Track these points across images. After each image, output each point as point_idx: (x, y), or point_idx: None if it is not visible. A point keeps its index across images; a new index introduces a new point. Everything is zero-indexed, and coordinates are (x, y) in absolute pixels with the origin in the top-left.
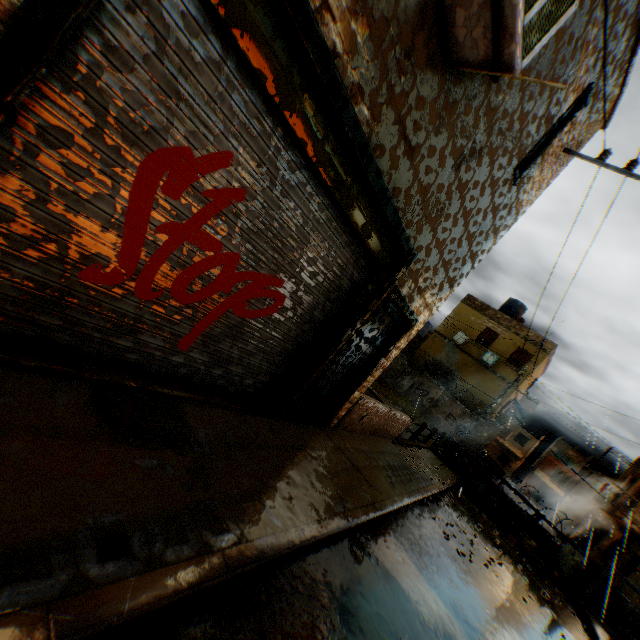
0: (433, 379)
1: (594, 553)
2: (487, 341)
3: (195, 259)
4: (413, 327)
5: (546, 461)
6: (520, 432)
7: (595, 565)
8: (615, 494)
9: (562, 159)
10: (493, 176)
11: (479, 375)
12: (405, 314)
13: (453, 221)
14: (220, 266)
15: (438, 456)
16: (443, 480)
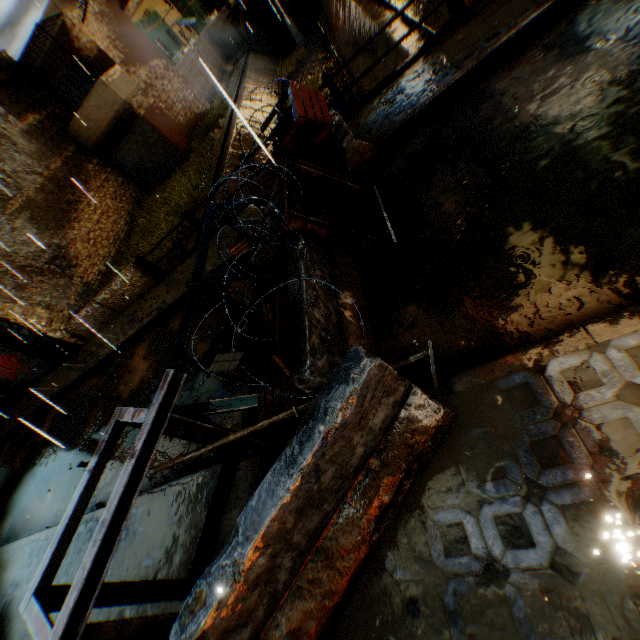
0: None
1: None
2: None
3: (5, 368)
4: None
5: None
6: None
7: None
8: None
9: None
10: None
11: None
12: None
13: None
14: (5, 365)
15: None
16: (175, 296)
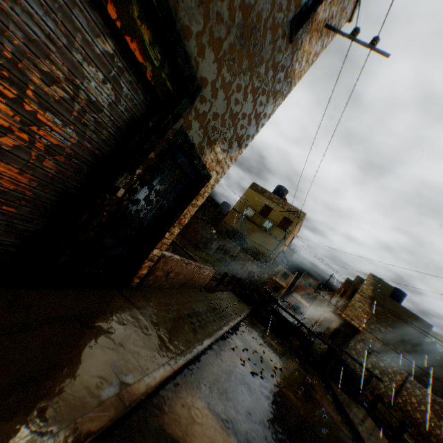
0: (232, 242)
1: (326, 337)
2: (265, 214)
3: None
4: (207, 184)
5: (299, 287)
6: (285, 271)
7: (334, 350)
8: (337, 301)
9: (324, 38)
10: (274, 18)
11: (261, 237)
12: (197, 166)
13: (238, 60)
14: None
15: (237, 295)
16: (240, 313)
